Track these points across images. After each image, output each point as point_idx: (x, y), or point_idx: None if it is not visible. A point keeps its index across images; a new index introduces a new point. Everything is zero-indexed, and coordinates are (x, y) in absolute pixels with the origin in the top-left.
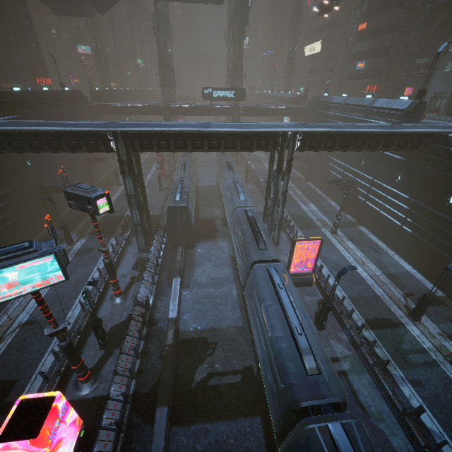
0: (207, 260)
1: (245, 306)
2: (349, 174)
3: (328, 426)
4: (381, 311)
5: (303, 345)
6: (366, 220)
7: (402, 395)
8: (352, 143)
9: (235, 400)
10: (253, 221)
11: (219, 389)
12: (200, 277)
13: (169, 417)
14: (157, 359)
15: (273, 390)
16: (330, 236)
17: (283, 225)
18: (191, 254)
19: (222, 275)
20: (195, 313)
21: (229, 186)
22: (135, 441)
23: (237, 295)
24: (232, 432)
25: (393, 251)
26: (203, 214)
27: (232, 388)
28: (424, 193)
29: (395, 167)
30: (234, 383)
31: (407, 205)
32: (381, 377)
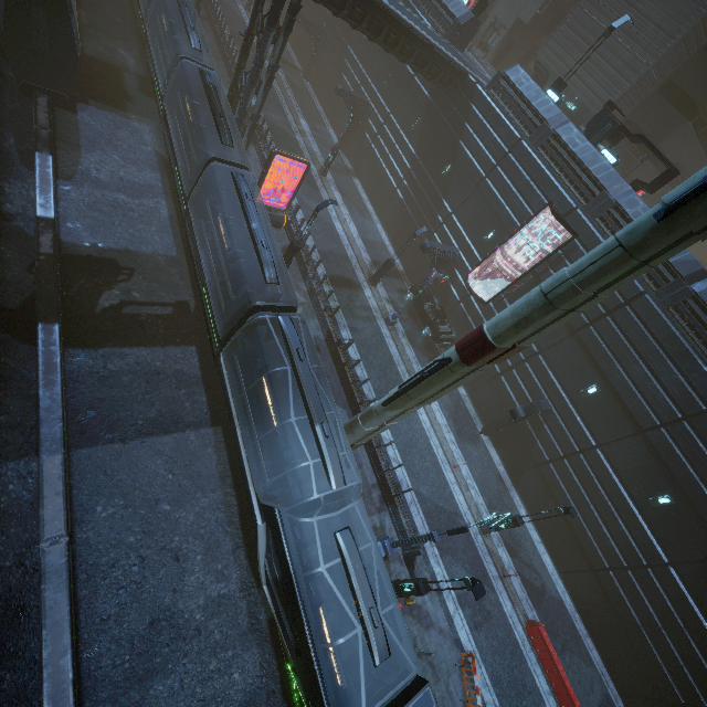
0: (109, 145)
1: (185, 229)
2: (365, 93)
3: (278, 318)
4: (346, 272)
5: (267, 258)
6: (364, 172)
7: (340, 337)
8: (385, 30)
9: (164, 331)
10: (216, 95)
11: (141, 319)
12: (97, 170)
13: (62, 339)
14: (22, 271)
15: (219, 313)
16: (317, 178)
17: (256, 135)
18: (70, 122)
19: (142, 181)
20: (92, 223)
21: (163, 4)
22: (5, 356)
23: (169, 216)
24: (158, 357)
25: (378, 218)
26: (91, 46)
27: (160, 319)
28: (430, 154)
29: (417, 106)
30: (163, 315)
31: (410, 164)
32: (328, 320)
